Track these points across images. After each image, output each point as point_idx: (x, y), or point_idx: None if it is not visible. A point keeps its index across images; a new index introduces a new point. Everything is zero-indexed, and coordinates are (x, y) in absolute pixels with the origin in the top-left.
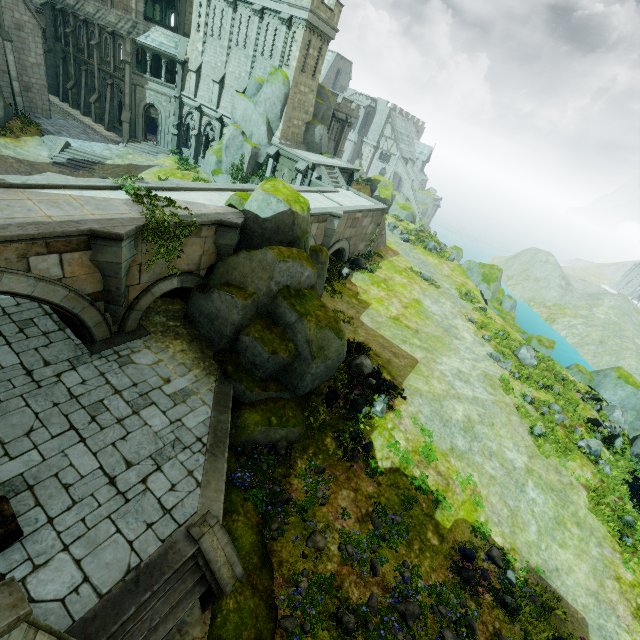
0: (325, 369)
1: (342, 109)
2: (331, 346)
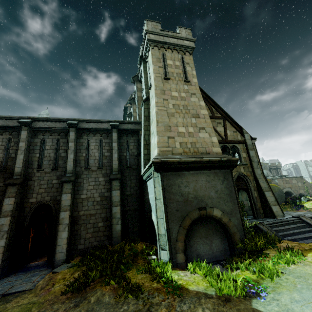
0: (278, 195)
1: (272, 166)
2: (275, 189)
